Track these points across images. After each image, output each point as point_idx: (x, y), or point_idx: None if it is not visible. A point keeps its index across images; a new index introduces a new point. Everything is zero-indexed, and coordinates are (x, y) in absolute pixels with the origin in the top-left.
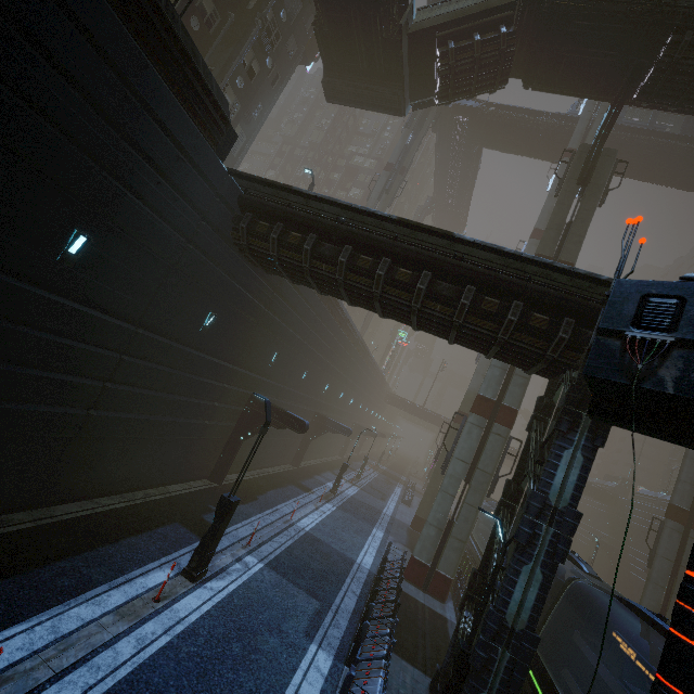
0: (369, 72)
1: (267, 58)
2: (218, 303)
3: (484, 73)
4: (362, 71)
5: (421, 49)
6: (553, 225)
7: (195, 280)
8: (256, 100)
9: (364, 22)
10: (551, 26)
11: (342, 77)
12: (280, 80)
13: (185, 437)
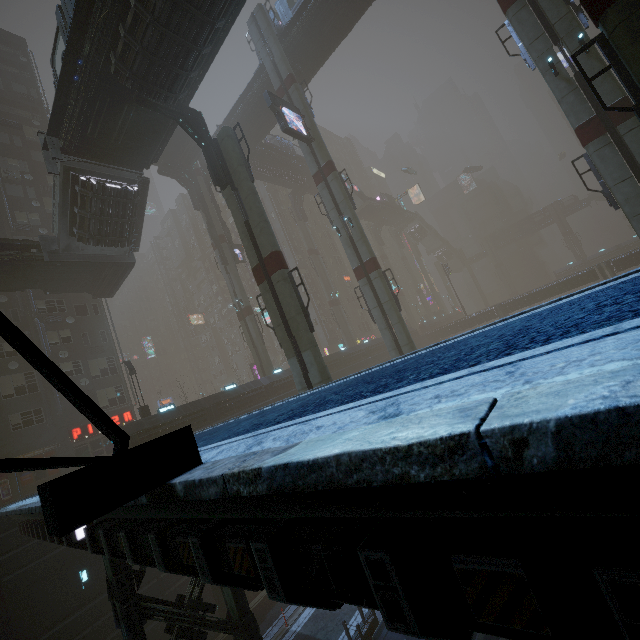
0: (92, 273)
1: (66, 320)
2: (81, 560)
3: (110, 210)
4: (90, 276)
5: (79, 243)
6: (241, 235)
7: (39, 580)
8: (96, 334)
9: (46, 273)
10: (90, 149)
11: (93, 286)
12: (99, 305)
13: (157, 639)
